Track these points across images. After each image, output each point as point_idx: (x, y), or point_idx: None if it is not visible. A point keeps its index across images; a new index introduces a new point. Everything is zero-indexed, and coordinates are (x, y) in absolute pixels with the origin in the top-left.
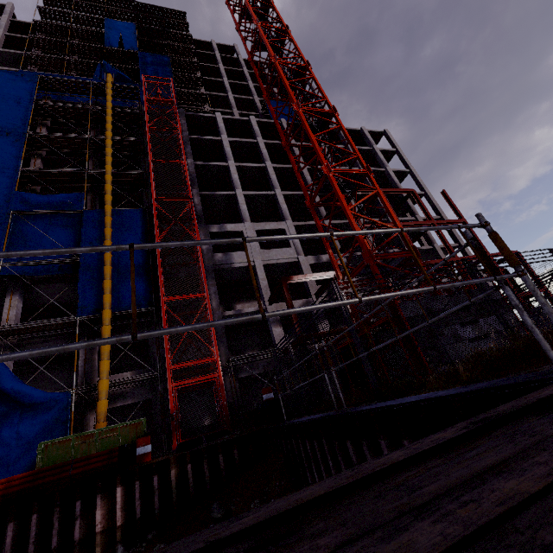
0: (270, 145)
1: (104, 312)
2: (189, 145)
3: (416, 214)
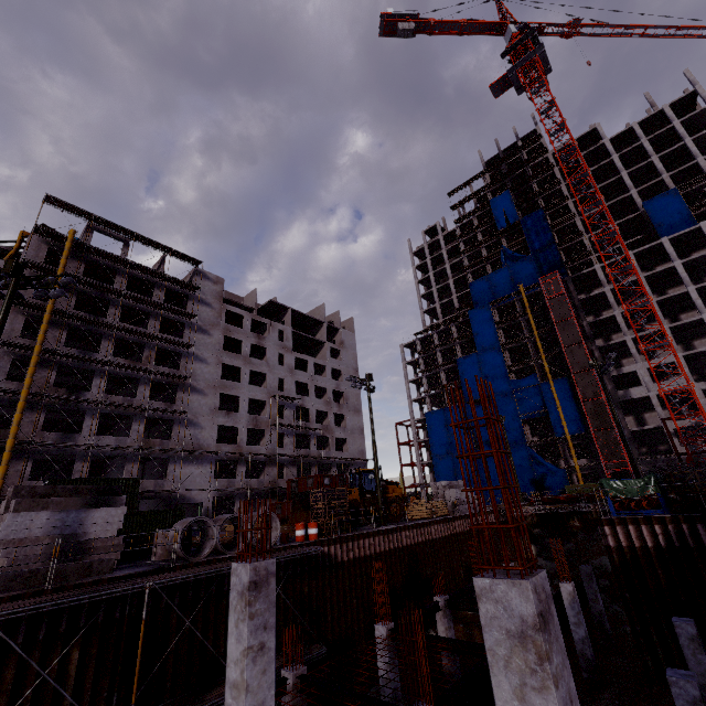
0: (653, 274)
1: (566, 437)
2: (581, 309)
3: None
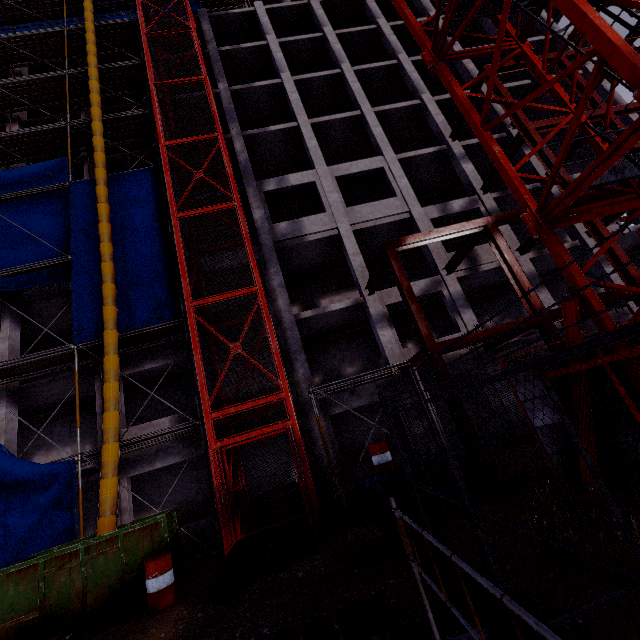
0: (346, 38)
1: (104, 334)
2: (219, 62)
3: (621, 103)
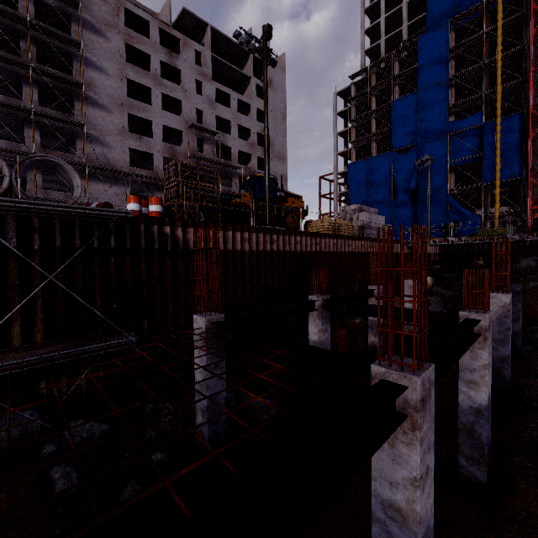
0: None
1: (496, 182)
2: None
3: None
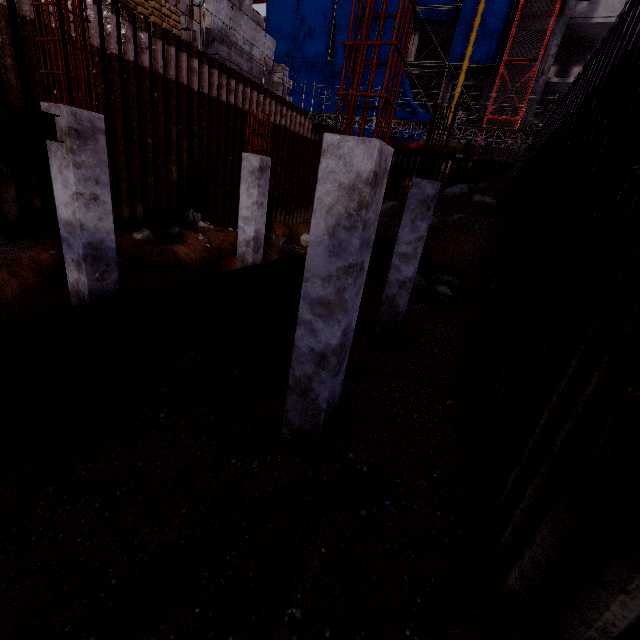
0: None
1: (464, 64)
2: None
3: None
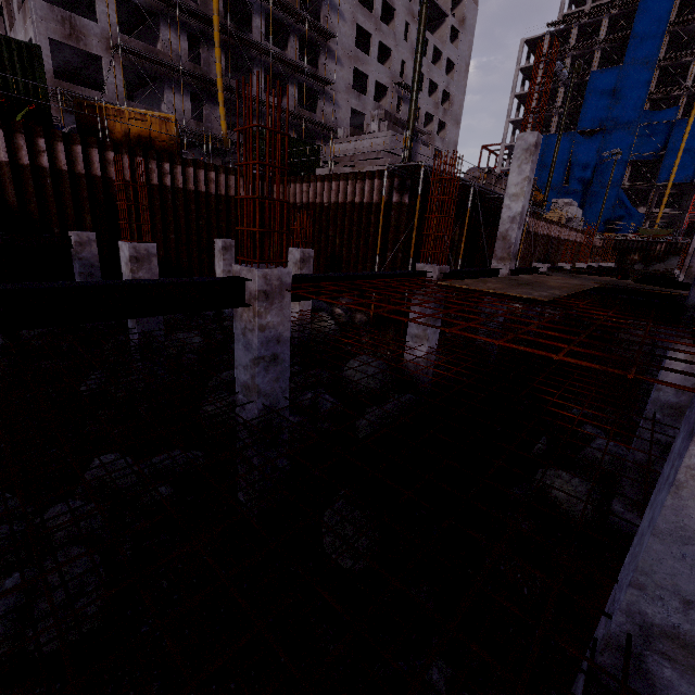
0: None
1: (668, 184)
2: None
3: None
